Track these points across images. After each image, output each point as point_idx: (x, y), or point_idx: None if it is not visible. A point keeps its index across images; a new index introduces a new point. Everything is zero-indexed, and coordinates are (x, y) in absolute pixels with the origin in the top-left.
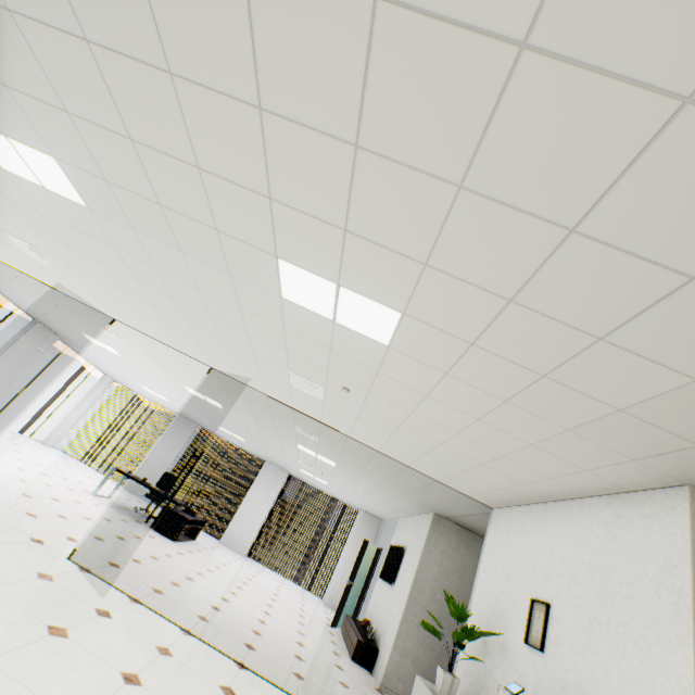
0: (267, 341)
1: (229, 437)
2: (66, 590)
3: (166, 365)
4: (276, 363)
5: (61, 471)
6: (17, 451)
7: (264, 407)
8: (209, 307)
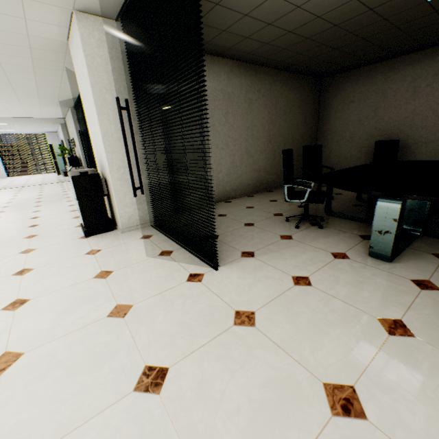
0: None
1: None
2: None
3: None
4: None
5: None
6: None
7: None
8: None
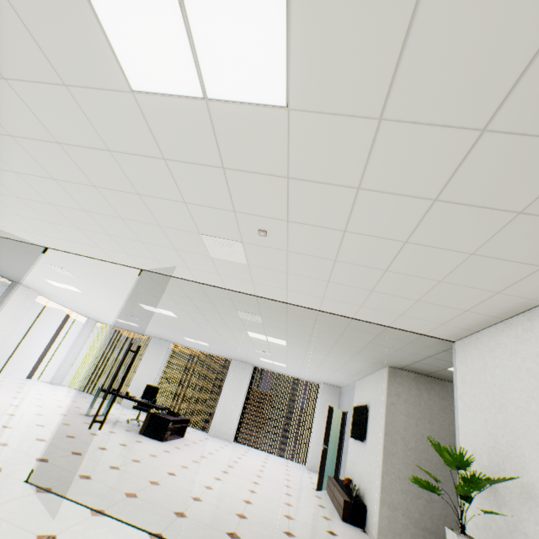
0: (161, 197)
1: (196, 345)
2: (4, 520)
3: (113, 286)
4: (184, 230)
5: (59, 402)
6: (18, 392)
7: (204, 300)
8: (88, 175)
